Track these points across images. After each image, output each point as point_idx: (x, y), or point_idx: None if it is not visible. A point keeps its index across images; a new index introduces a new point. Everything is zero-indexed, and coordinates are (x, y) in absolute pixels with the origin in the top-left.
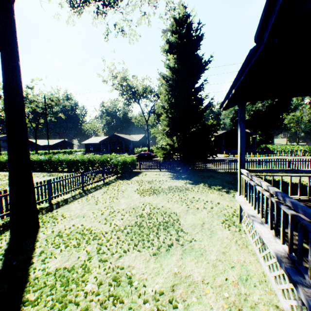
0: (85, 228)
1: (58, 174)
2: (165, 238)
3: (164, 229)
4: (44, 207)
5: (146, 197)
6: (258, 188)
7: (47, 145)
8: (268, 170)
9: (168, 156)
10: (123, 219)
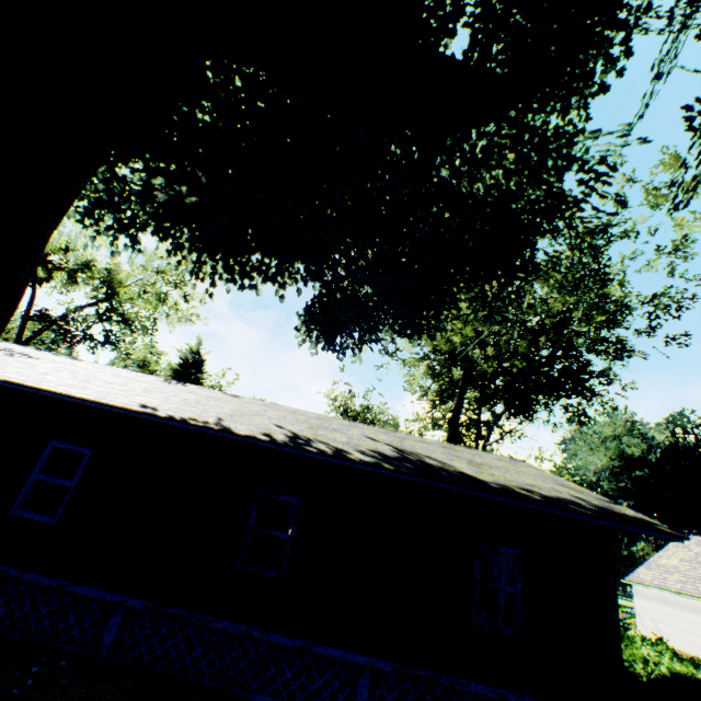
0: None
1: None
2: None
3: None
4: None
5: None
6: None
7: None
8: None
9: None
10: None
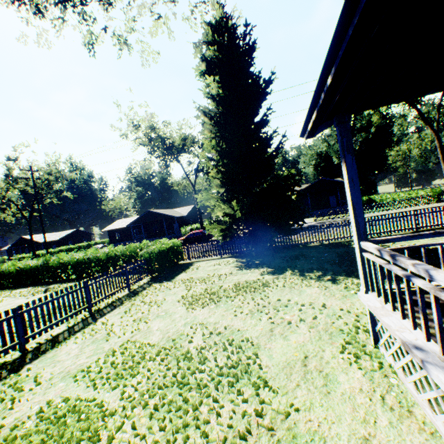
0: (72, 407)
1: (58, 286)
2: (233, 413)
3: (231, 385)
4: (10, 362)
5: (197, 311)
6: (421, 284)
7: (51, 240)
8: (414, 236)
9: (229, 233)
10: (151, 371)
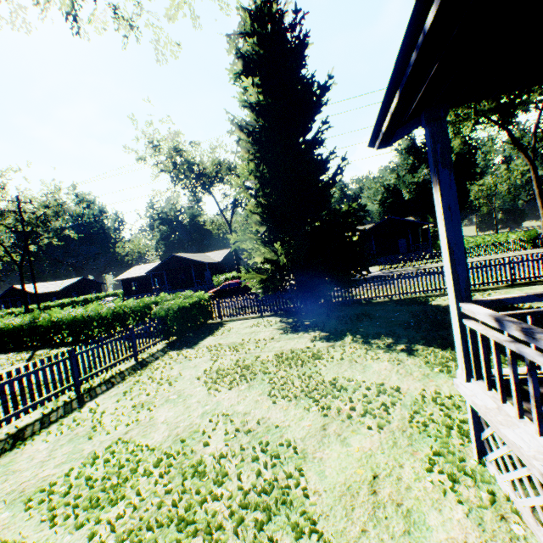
0: None
1: (48, 352)
2: None
3: (259, 527)
4: None
5: (222, 394)
6: None
7: (49, 291)
8: (542, 296)
9: (270, 284)
10: (143, 494)
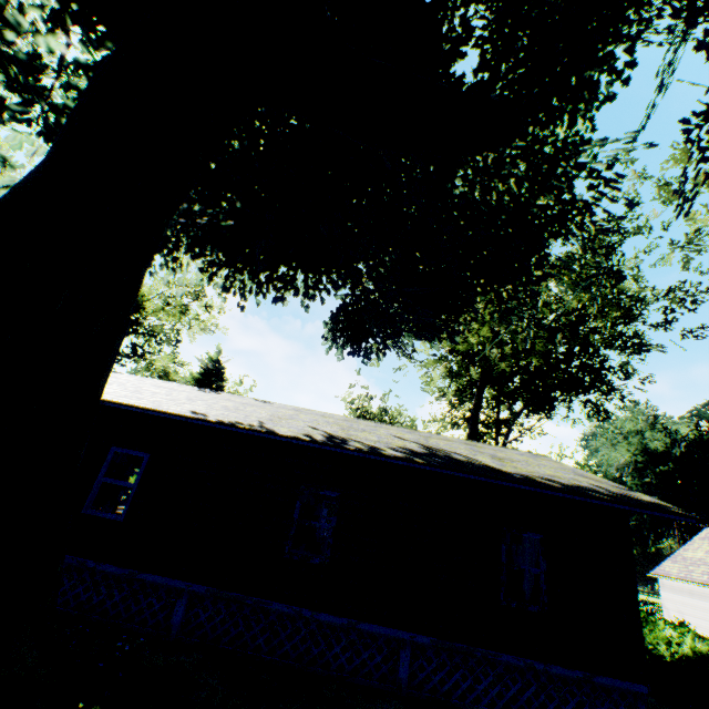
0: None
1: None
2: None
3: None
4: None
5: None
6: None
7: None
8: None
9: None
10: None
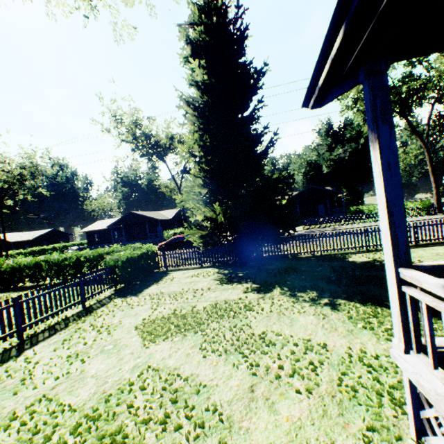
0: None
1: (7, 295)
2: None
3: None
4: None
5: (156, 345)
6: None
7: (23, 240)
8: None
9: (209, 240)
10: None
